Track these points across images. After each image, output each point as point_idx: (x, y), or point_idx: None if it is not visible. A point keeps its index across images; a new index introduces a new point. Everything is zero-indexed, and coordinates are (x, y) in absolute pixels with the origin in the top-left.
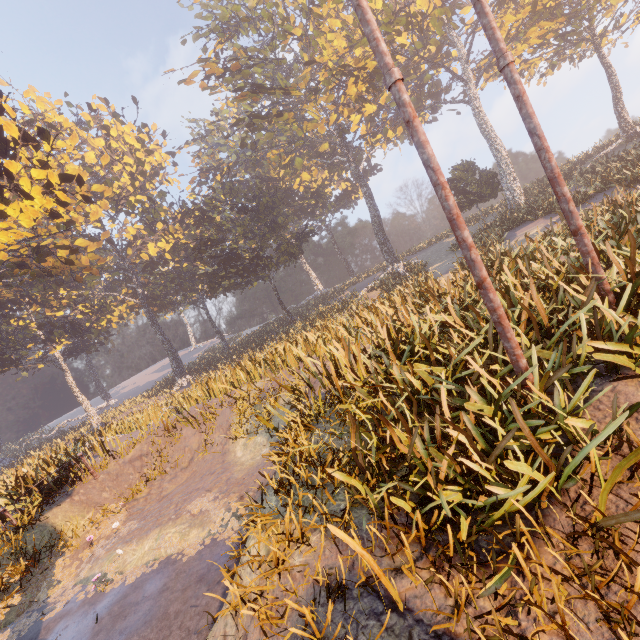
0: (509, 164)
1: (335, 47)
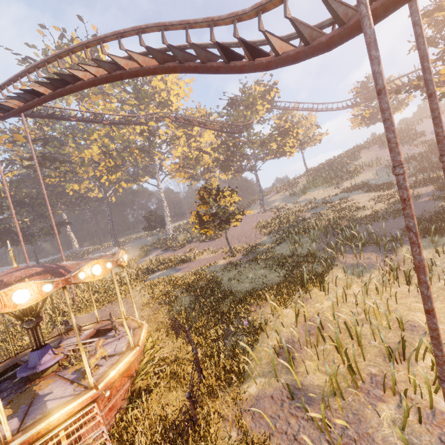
0: (168, 217)
1: (99, 145)
